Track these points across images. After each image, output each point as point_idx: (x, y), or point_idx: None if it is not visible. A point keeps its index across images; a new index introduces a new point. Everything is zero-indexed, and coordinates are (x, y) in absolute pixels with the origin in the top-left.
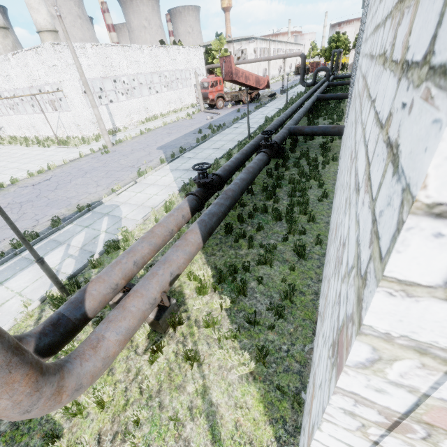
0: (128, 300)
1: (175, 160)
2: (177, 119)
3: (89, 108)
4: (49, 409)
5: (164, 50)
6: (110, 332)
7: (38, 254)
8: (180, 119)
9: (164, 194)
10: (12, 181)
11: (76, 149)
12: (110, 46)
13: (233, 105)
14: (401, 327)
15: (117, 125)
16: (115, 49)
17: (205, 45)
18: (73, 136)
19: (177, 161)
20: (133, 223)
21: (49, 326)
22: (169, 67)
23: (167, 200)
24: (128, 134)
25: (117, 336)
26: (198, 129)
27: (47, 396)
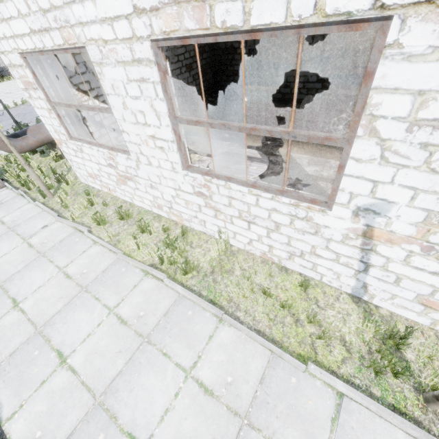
0: (42, 129)
1: None
2: None
3: None
4: (3, 146)
5: None
6: (30, 136)
7: (14, 118)
8: None
9: None
10: (23, 101)
11: None
12: None
13: None
14: (6, 62)
15: None
16: None
17: None
18: None
19: None
20: None
21: (11, 135)
22: None
23: None
24: None
25: (33, 138)
26: None
27: (0, 140)
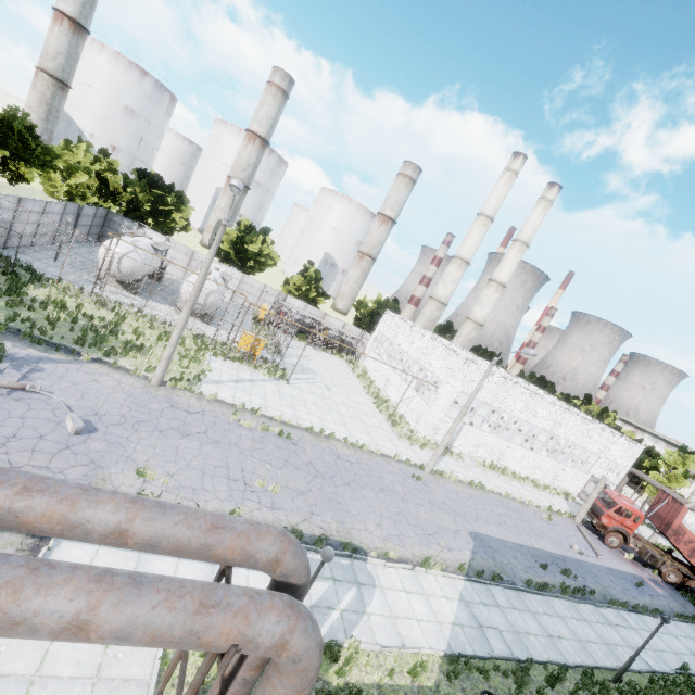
0: None
1: (476, 584)
2: (529, 502)
3: (445, 415)
4: None
5: (581, 420)
6: None
7: None
8: (533, 505)
9: (426, 633)
10: (330, 434)
11: (397, 440)
12: (519, 385)
13: (637, 560)
14: None
15: (455, 445)
16: (521, 390)
17: (655, 434)
18: (407, 418)
19: (478, 589)
20: (368, 637)
21: None
22: (572, 437)
23: (422, 651)
24: (456, 474)
25: None
26: (545, 555)
27: None
